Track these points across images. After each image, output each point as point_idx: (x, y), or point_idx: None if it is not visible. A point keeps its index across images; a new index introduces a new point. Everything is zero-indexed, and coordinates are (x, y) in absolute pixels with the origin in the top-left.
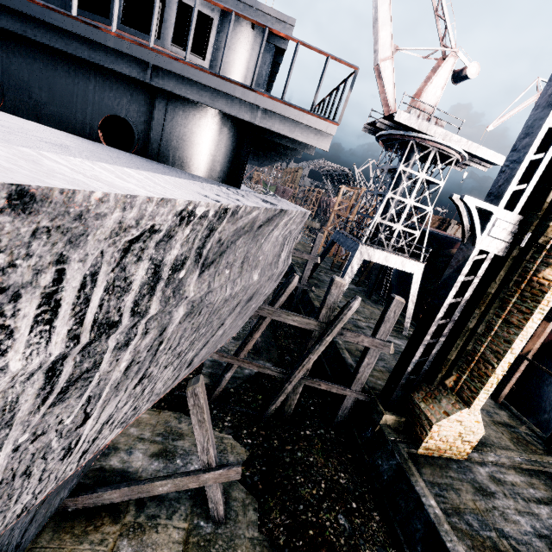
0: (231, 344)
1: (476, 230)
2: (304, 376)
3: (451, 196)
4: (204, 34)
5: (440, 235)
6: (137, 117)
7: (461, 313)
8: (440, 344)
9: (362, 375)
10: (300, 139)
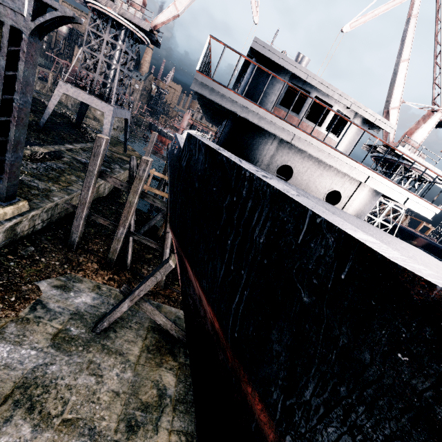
0: None
1: None
2: None
3: None
4: (319, 108)
5: (404, 228)
6: (345, 192)
7: None
8: None
9: None
10: (419, 212)
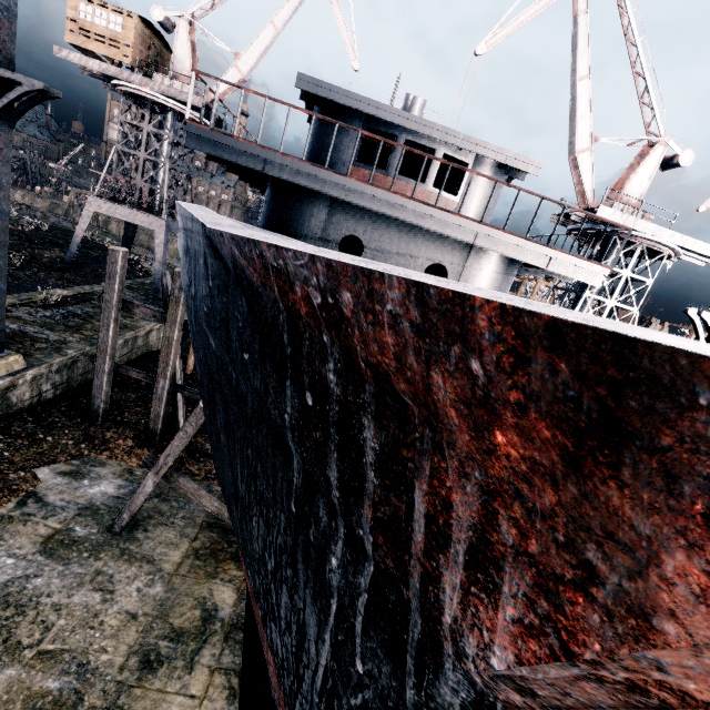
0: None
1: None
2: None
3: (686, 310)
4: None
5: None
6: (452, 264)
7: None
8: None
9: None
10: (578, 279)
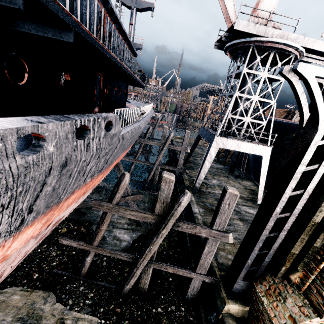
0: (119, 219)
1: (318, 109)
2: (151, 261)
3: (281, 70)
4: None
5: (284, 122)
6: None
7: (304, 204)
8: (281, 238)
9: (205, 261)
10: None
